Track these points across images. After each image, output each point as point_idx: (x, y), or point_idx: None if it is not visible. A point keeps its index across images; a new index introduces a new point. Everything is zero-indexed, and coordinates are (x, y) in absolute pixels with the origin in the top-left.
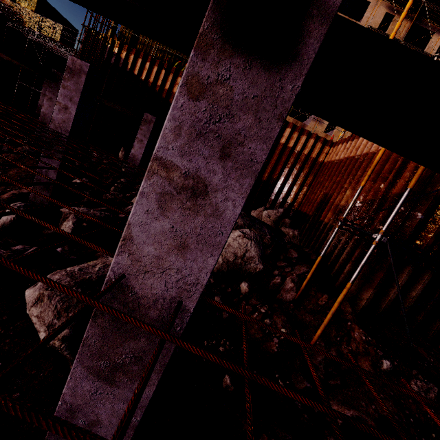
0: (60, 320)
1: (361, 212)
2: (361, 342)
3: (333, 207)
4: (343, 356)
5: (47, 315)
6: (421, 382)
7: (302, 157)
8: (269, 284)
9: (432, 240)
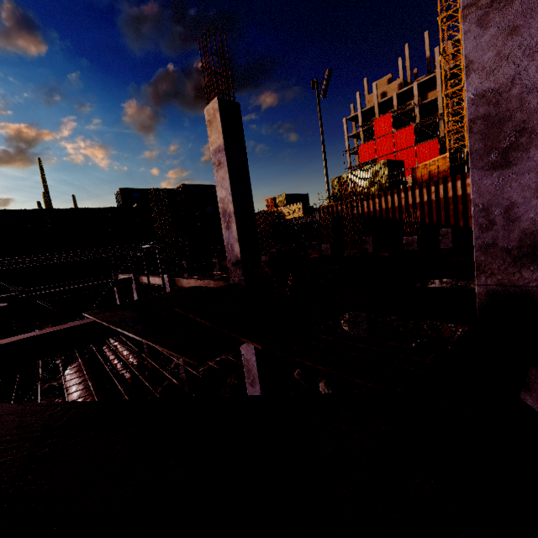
0: (349, 325)
1: None
2: None
3: None
4: None
5: (347, 325)
6: None
7: None
8: None
9: None
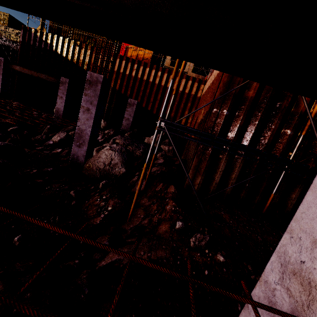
0: None
1: (203, 122)
2: (170, 211)
3: (196, 125)
4: (151, 223)
5: None
6: (200, 235)
7: (185, 95)
8: (129, 182)
9: (239, 130)
